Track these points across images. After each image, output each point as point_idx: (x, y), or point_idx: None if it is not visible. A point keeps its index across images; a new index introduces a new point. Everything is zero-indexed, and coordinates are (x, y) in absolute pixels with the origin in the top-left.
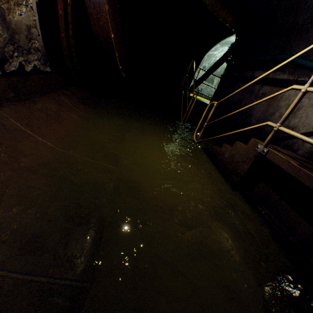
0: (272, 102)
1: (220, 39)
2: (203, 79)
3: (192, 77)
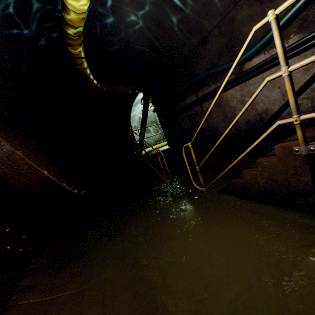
0: (224, 108)
1: (132, 102)
2: (143, 134)
3: (134, 139)
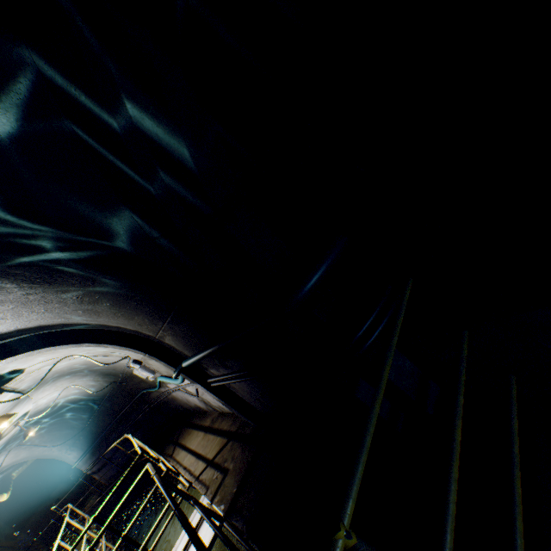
0: None
1: None
2: None
3: None
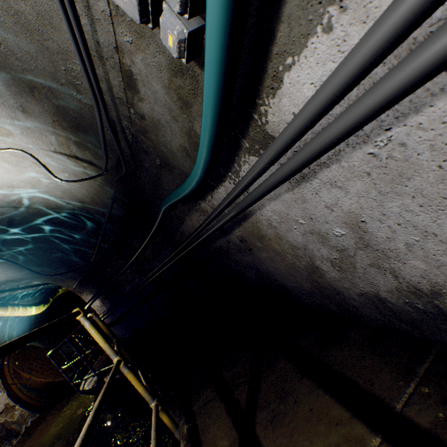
0: None
1: None
2: None
3: None
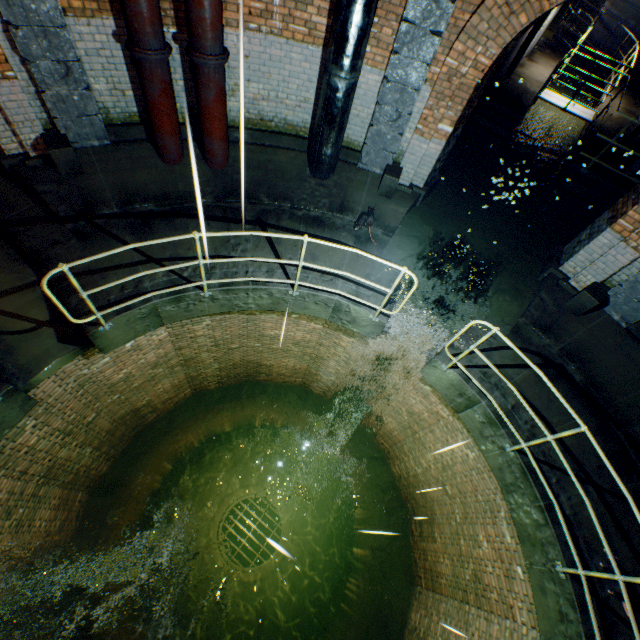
0: None
1: None
2: None
3: None
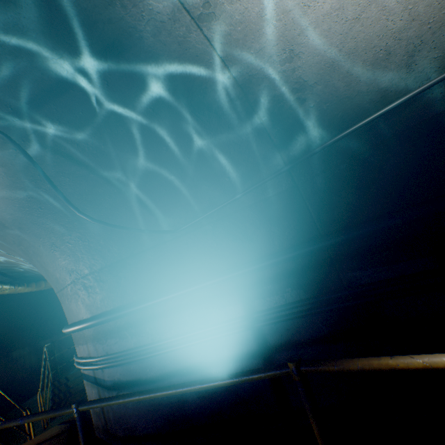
0: None
1: None
2: None
3: None
